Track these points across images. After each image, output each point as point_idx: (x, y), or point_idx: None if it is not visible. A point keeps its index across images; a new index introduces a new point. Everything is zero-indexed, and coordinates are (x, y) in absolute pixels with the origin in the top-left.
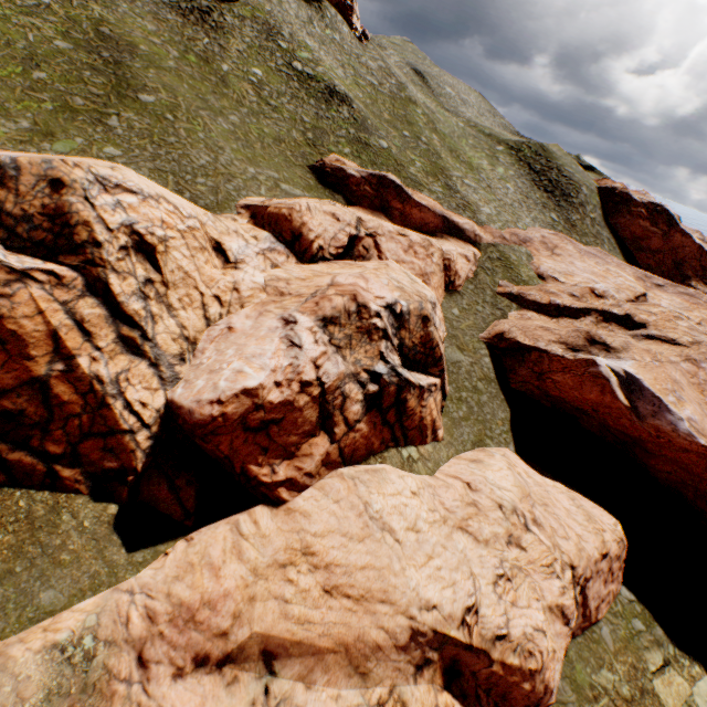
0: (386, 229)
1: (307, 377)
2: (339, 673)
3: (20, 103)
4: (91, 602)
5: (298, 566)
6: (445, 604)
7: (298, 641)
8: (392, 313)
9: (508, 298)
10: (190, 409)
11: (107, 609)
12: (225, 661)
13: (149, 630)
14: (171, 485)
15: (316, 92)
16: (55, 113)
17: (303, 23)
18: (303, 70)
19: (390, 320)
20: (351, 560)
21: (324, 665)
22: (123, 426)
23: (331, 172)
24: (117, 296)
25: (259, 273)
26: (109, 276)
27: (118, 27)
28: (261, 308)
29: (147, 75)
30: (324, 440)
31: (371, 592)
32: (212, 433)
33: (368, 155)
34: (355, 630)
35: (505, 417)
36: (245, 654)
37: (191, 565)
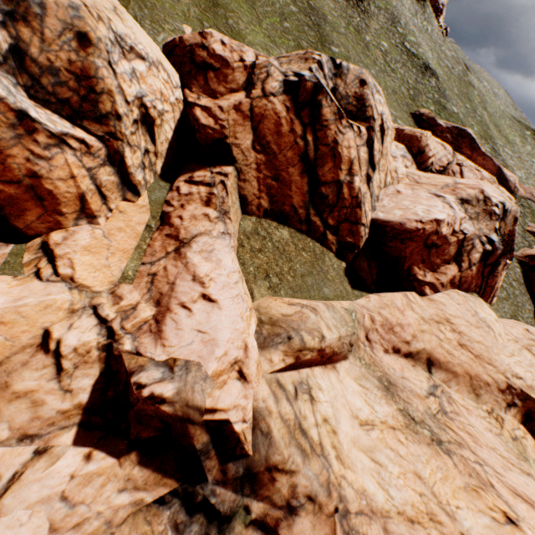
0: (468, 163)
1: (455, 227)
2: (463, 388)
3: (280, 39)
4: (346, 301)
5: (444, 326)
6: (527, 379)
7: (446, 361)
8: (503, 208)
9: (534, 236)
10: (401, 222)
11: (354, 307)
12: (408, 355)
13: (371, 326)
14: (368, 264)
15: (416, 65)
16: (295, 48)
17: (410, 17)
18: (410, 48)
19: (499, 212)
20: (471, 335)
21: (456, 380)
22: (362, 221)
23: (426, 120)
24: (374, 151)
25: (402, 167)
26: (374, 139)
27: (317, 2)
28: (410, 186)
29: (333, 35)
30: (454, 268)
31: (482, 356)
32: (409, 239)
33: (444, 114)
34: (474, 370)
35: (530, 309)
36: (418, 356)
37: (386, 304)
